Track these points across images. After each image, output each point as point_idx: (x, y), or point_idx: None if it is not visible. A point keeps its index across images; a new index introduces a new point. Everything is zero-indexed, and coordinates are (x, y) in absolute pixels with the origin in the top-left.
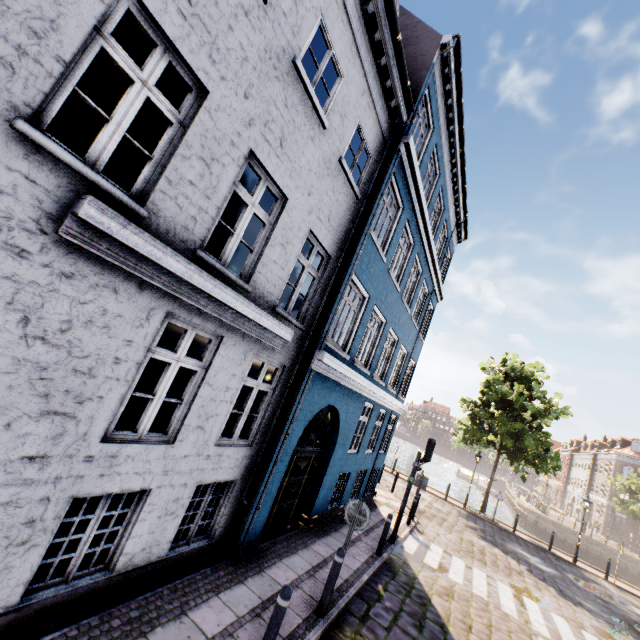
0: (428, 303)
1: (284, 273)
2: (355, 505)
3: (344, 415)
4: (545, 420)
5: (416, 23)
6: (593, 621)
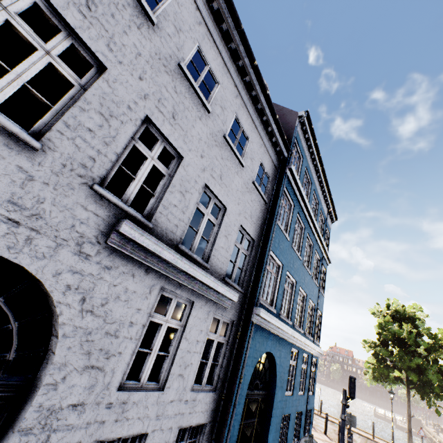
0: (321, 266)
1: (228, 254)
2: (306, 442)
3: (278, 360)
4: (438, 353)
5: (281, 108)
6: None
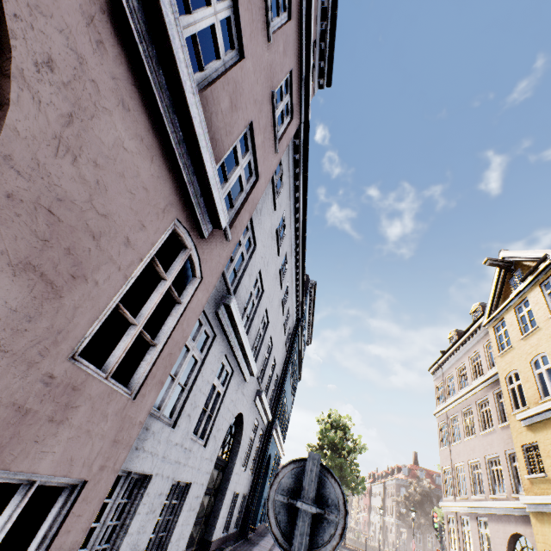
0: (296, 384)
1: (271, 392)
2: None
3: (271, 458)
4: (354, 455)
5: None
6: None
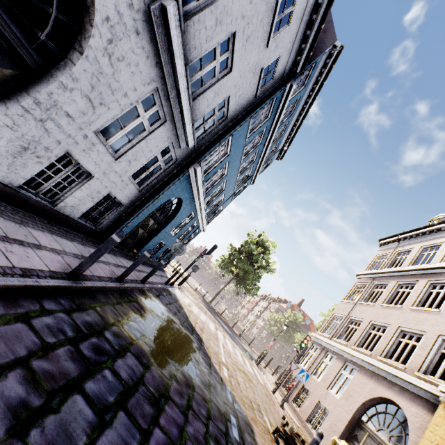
0: (246, 181)
1: (207, 110)
2: (180, 245)
3: (182, 210)
4: (262, 272)
5: (330, 21)
6: (239, 349)
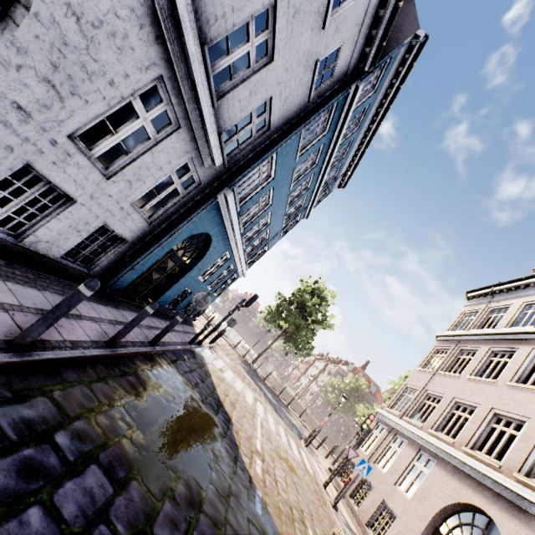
0: (299, 214)
1: (240, 114)
2: (203, 295)
3: (212, 249)
4: (317, 327)
5: (411, 4)
6: (285, 425)
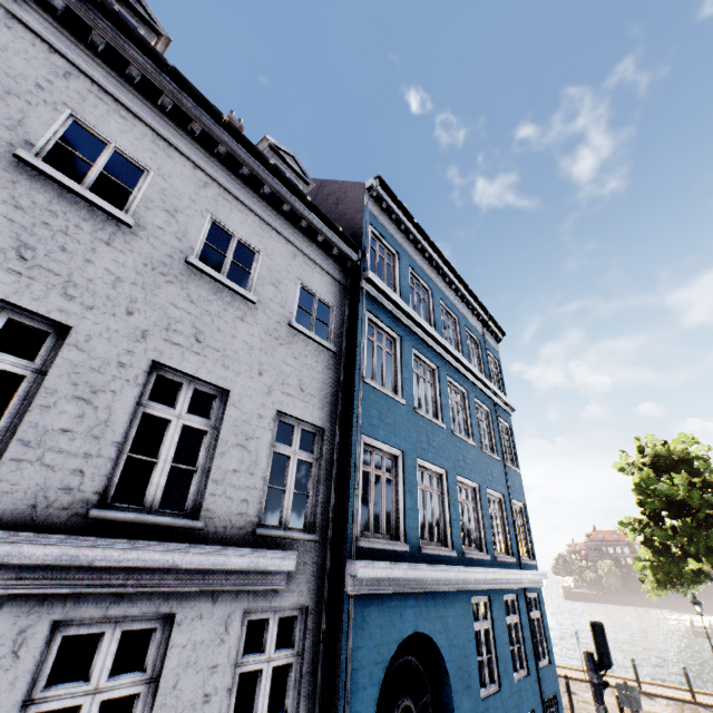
0: (497, 422)
1: (256, 478)
2: None
3: (443, 637)
4: None
5: (340, 185)
6: None
